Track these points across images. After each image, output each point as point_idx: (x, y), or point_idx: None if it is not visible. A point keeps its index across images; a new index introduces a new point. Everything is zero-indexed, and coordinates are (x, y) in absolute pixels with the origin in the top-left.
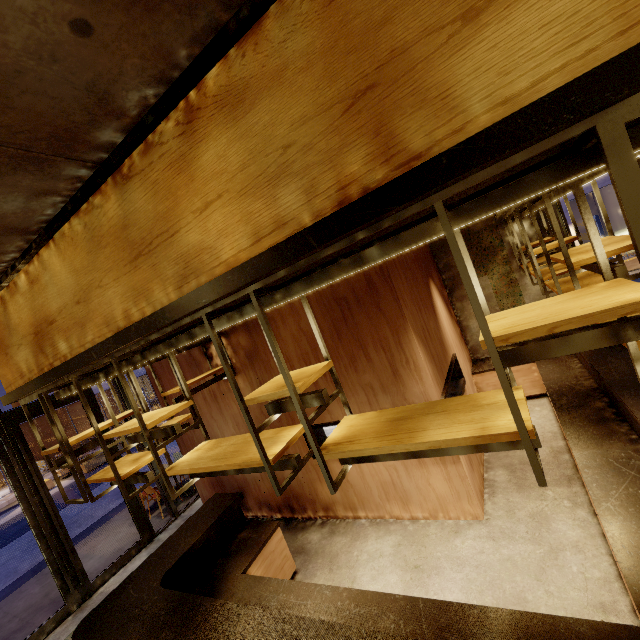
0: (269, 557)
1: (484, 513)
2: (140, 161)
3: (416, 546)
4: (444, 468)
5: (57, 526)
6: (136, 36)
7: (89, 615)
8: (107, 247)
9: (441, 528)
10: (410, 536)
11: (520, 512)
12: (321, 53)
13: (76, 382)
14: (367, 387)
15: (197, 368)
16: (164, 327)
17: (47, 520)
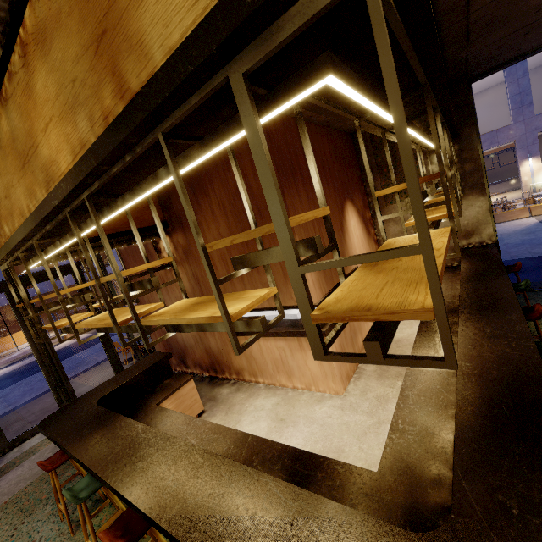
0: (181, 398)
1: (345, 391)
2: (9, 87)
3: (288, 406)
4: None
5: (54, 360)
6: None
7: (52, 414)
8: (9, 155)
9: (310, 397)
10: (287, 399)
11: (370, 393)
12: None
13: (22, 257)
14: (266, 285)
15: (151, 259)
16: (49, 220)
17: (47, 355)
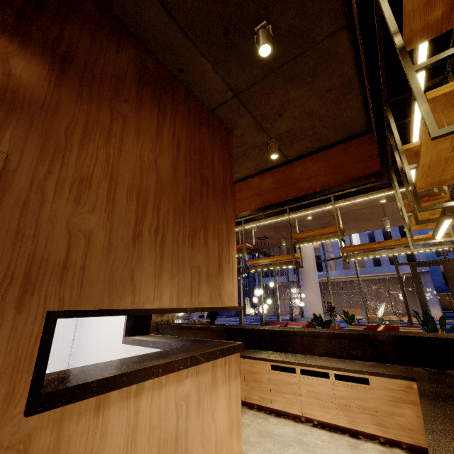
0: None
1: None
2: None
3: None
4: (229, 387)
5: None
6: None
7: None
8: None
9: None
10: None
11: (251, 438)
12: None
13: None
14: (196, 270)
15: None
16: None
17: None
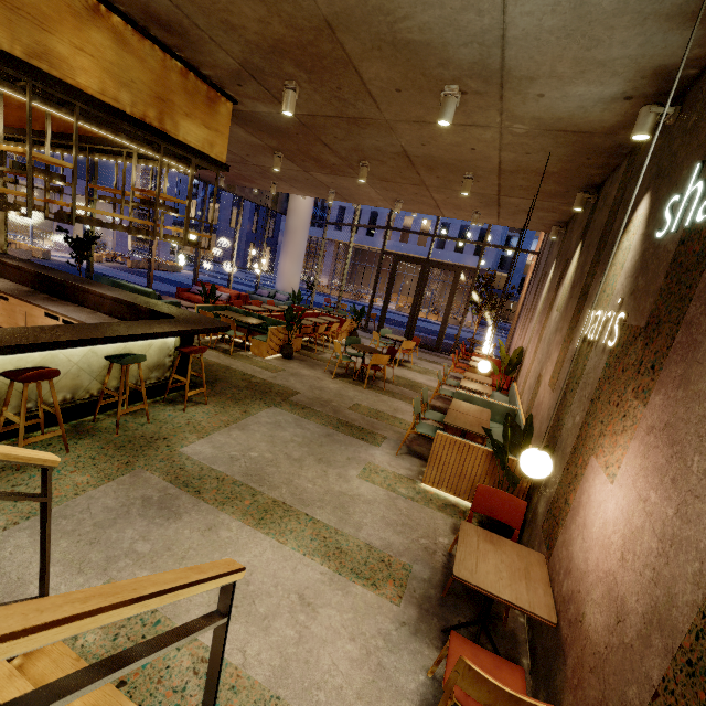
0: None
1: None
2: None
3: None
4: None
5: None
6: (131, 4)
7: None
8: None
9: None
10: None
11: None
12: (157, 75)
13: None
14: None
15: None
16: None
17: None
